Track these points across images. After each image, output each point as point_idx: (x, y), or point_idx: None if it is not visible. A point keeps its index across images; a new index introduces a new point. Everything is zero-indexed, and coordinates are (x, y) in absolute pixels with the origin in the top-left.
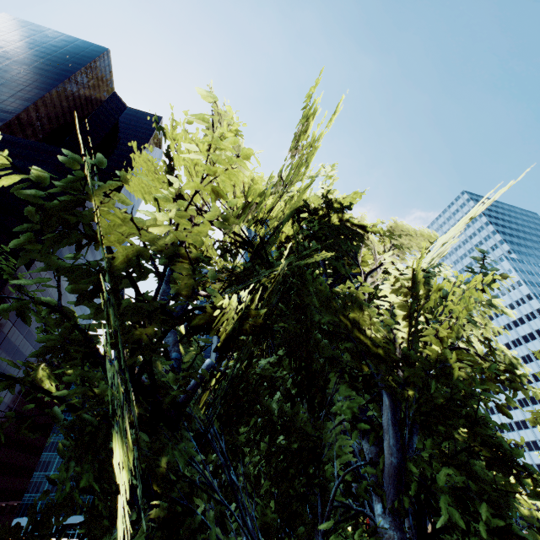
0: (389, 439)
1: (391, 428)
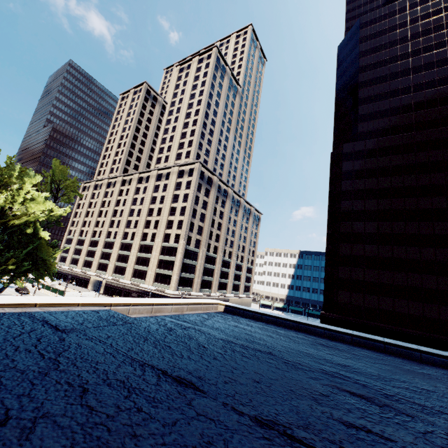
0: None
1: None
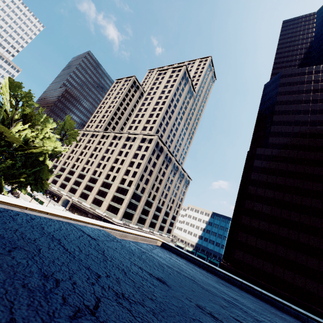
0: None
1: None
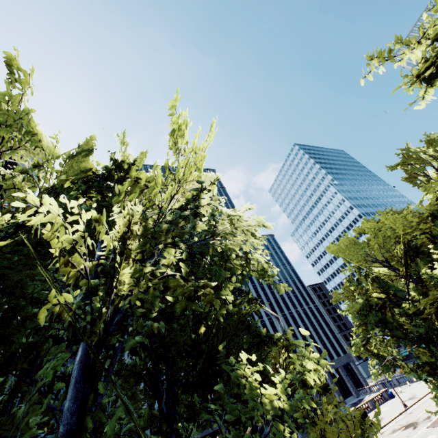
0: (65, 403)
1: (72, 388)
